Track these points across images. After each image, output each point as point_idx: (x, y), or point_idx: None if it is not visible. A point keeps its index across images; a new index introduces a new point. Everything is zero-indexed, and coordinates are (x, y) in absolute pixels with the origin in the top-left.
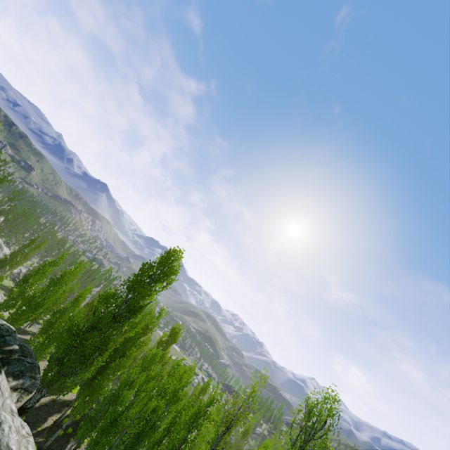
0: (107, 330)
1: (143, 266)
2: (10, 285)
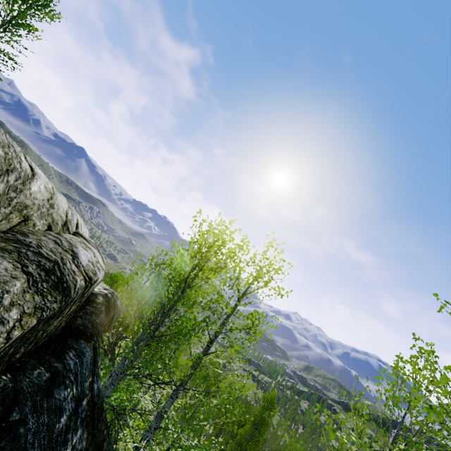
0: (254, 448)
1: (260, 407)
2: None
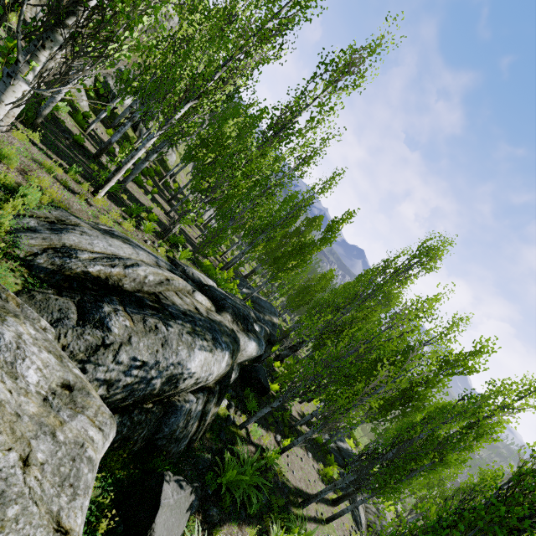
0: None
1: None
2: (235, 240)
